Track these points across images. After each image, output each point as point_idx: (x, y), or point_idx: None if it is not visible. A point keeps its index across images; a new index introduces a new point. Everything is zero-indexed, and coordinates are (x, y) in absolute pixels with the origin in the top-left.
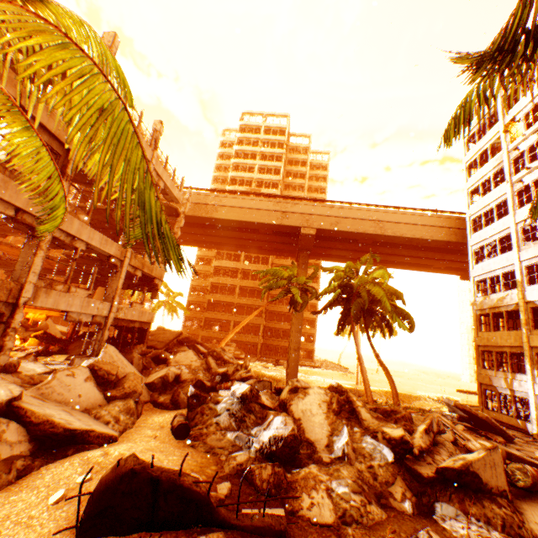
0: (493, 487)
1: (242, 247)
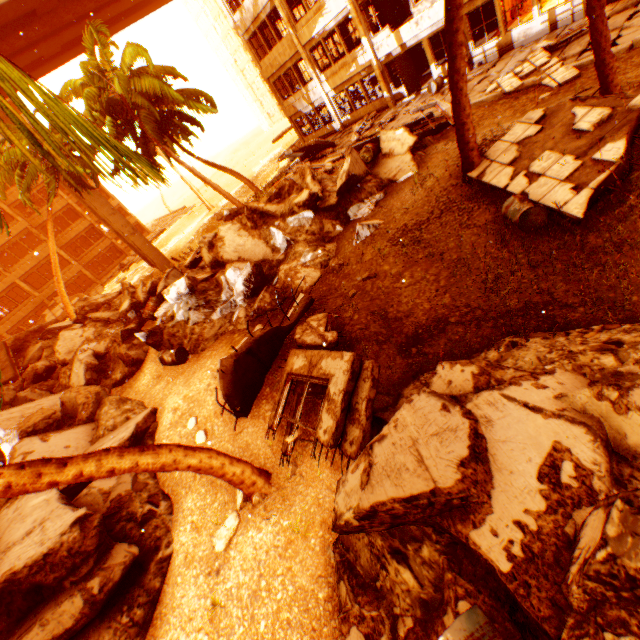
0: (363, 175)
1: None
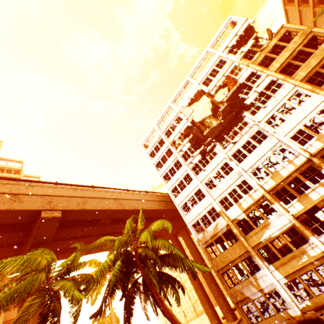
0: None
1: None
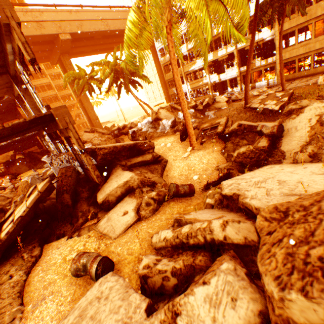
0: (210, 104)
1: None
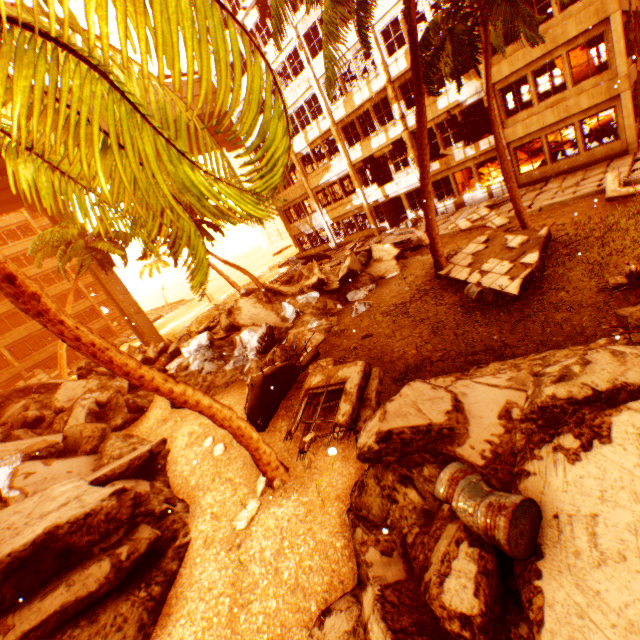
0: (359, 271)
1: None
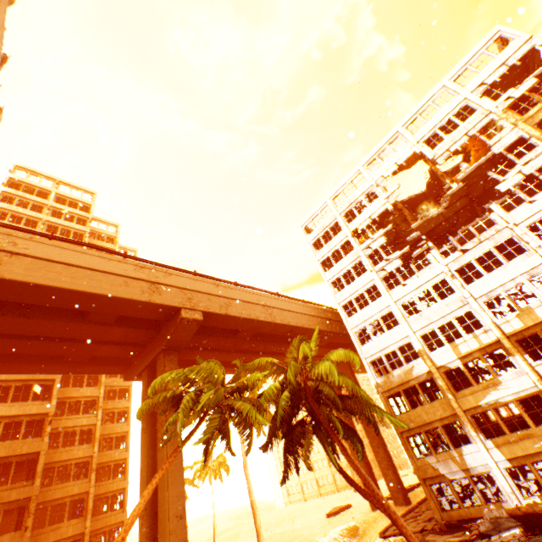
0: None
1: (11, 361)
